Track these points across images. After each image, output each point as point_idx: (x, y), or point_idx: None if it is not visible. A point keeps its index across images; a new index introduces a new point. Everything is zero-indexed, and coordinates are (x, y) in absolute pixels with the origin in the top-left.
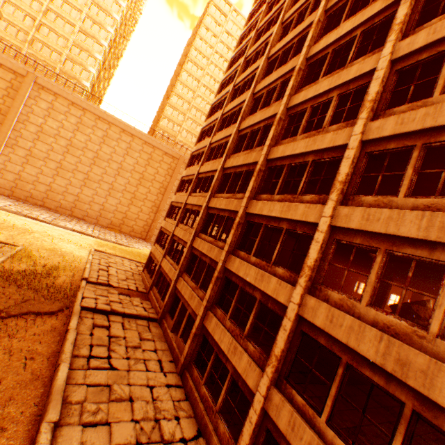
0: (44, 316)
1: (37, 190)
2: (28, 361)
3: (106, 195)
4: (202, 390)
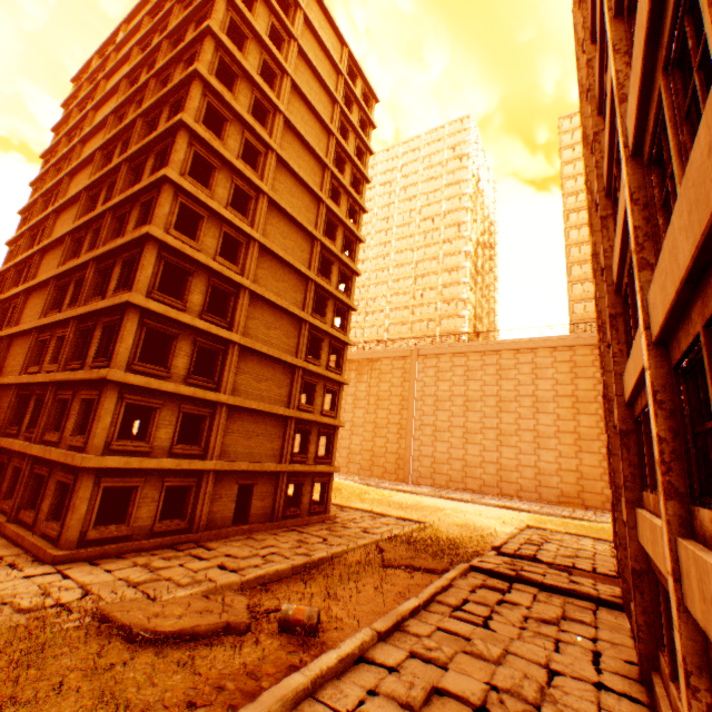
0: (426, 573)
1: (452, 469)
2: (391, 601)
3: (533, 449)
4: (669, 694)
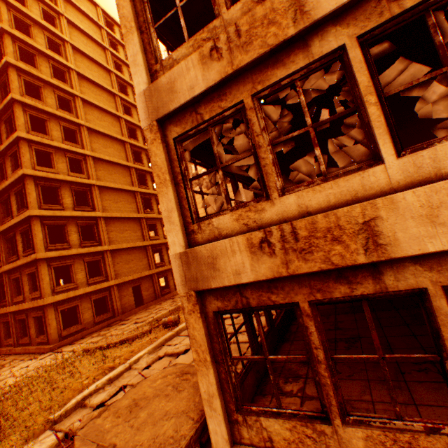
0: None
1: None
2: None
3: None
4: None
